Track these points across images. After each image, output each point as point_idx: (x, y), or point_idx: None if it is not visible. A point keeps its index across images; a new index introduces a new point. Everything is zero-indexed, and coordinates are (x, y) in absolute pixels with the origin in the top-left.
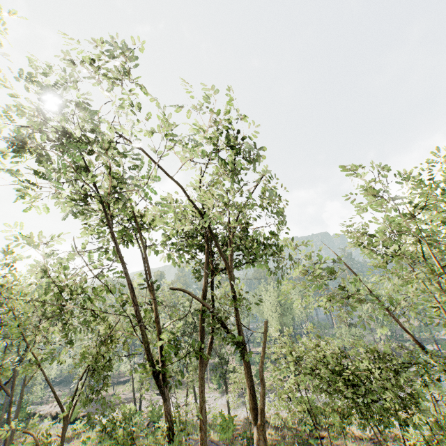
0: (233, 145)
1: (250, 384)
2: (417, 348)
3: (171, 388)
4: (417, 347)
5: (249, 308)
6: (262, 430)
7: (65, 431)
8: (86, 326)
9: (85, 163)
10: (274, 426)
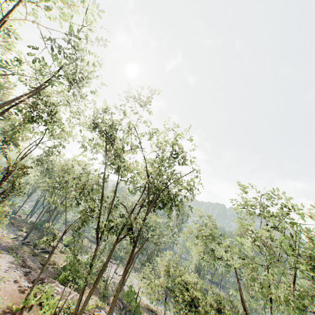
0: (177, 151)
1: (129, 258)
2: (241, 310)
3: (100, 240)
4: (241, 310)
5: (142, 226)
6: (123, 277)
7: (63, 236)
8: (86, 201)
9: (112, 139)
10: None
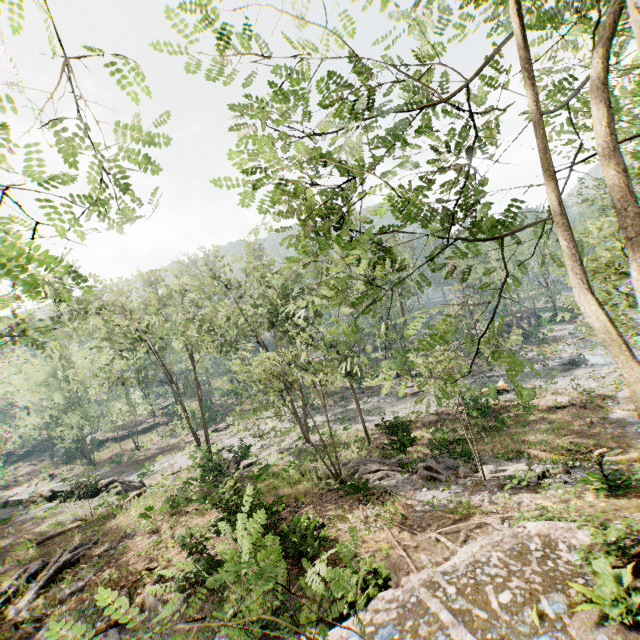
0: None
1: None
2: None
3: None
4: None
5: None
6: None
7: None
8: None
9: None
10: (430, 424)
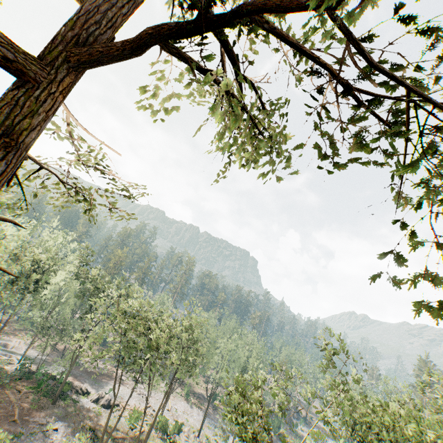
0: None
1: None
2: None
3: None
4: None
5: None
6: None
7: None
8: None
9: None
10: None
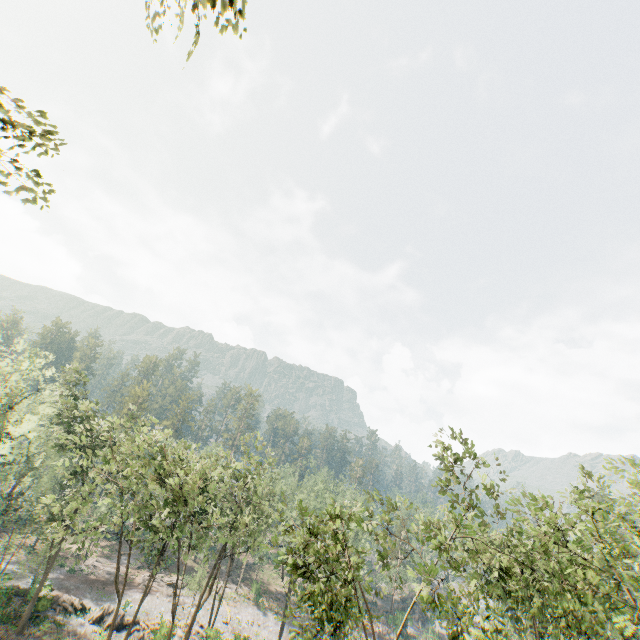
0: None
1: None
2: None
3: None
4: None
5: None
6: None
7: None
8: None
9: None
10: None
